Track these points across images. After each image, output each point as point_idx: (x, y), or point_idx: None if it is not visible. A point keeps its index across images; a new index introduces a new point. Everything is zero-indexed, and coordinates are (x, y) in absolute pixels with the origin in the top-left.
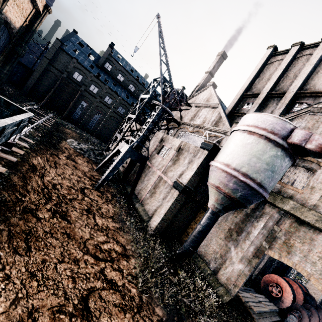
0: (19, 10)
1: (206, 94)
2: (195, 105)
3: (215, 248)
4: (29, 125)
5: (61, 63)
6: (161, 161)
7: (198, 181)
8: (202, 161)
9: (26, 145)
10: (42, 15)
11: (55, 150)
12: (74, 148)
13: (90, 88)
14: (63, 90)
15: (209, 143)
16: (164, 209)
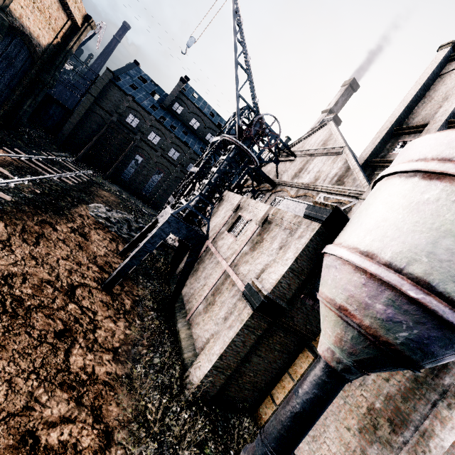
0: (44, 18)
1: (322, 134)
2: (302, 153)
3: (334, 452)
4: (29, 176)
5: (111, 102)
6: (231, 244)
7: (298, 289)
8: (305, 245)
9: None
10: (81, 31)
11: (55, 216)
12: (95, 216)
13: (149, 137)
14: (110, 139)
15: (322, 206)
16: (221, 343)
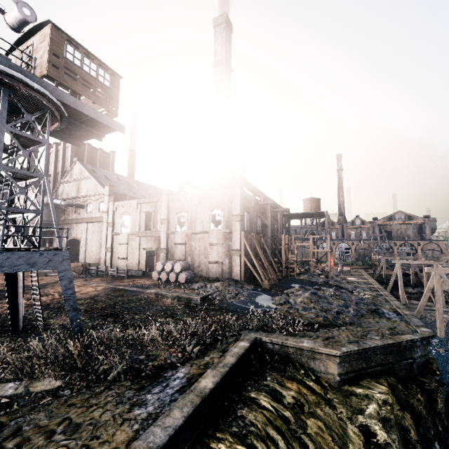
0: None
1: None
2: None
3: None
4: None
5: None
6: None
7: None
8: None
9: None
10: None
11: None
12: None
13: None
14: None
15: None
16: None
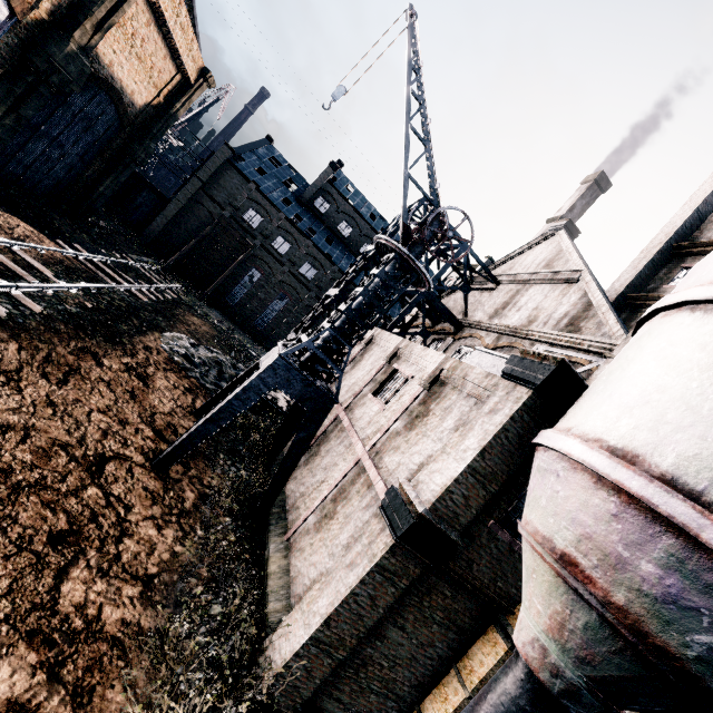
0: (143, 69)
1: (545, 250)
2: (510, 278)
3: None
4: (82, 282)
5: (225, 190)
6: (376, 415)
7: (483, 508)
8: (501, 426)
9: (4, 310)
10: (194, 89)
11: (106, 344)
12: (169, 350)
13: (275, 244)
14: (217, 242)
15: (537, 358)
16: (331, 594)
